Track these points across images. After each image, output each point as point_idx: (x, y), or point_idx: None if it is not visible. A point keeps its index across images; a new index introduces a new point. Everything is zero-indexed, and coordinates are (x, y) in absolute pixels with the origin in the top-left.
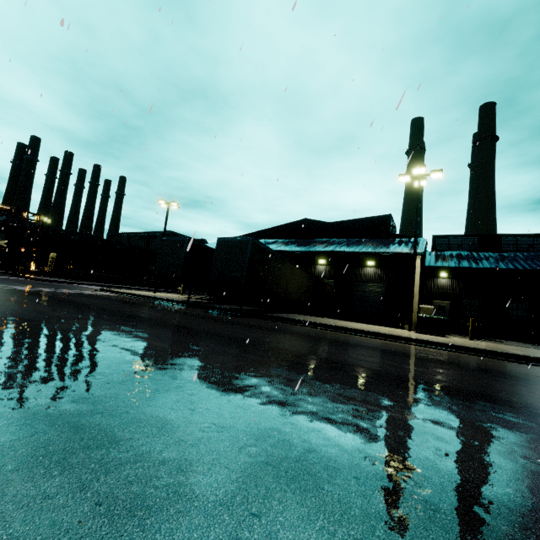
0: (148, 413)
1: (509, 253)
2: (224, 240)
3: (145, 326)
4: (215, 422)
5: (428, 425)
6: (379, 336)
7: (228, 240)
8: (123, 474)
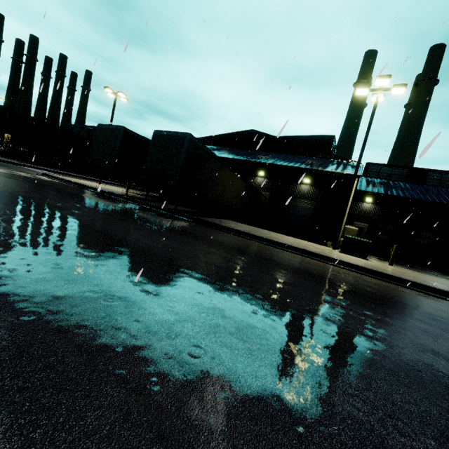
0: None
1: (433, 187)
2: (161, 134)
3: (22, 217)
4: None
5: None
6: (306, 253)
7: (164, 134)
8: None
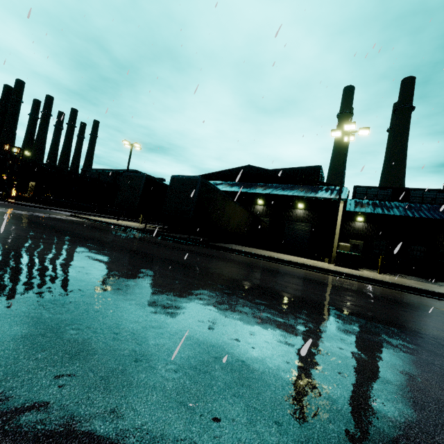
0: (67, 337)
1: (415, 204)
2: (177, 178)
3: (99, 247)
4: (136, 349)
5: (349, 356)
6: (304, 266)
7: (180, 178)
8: (1, 420)
